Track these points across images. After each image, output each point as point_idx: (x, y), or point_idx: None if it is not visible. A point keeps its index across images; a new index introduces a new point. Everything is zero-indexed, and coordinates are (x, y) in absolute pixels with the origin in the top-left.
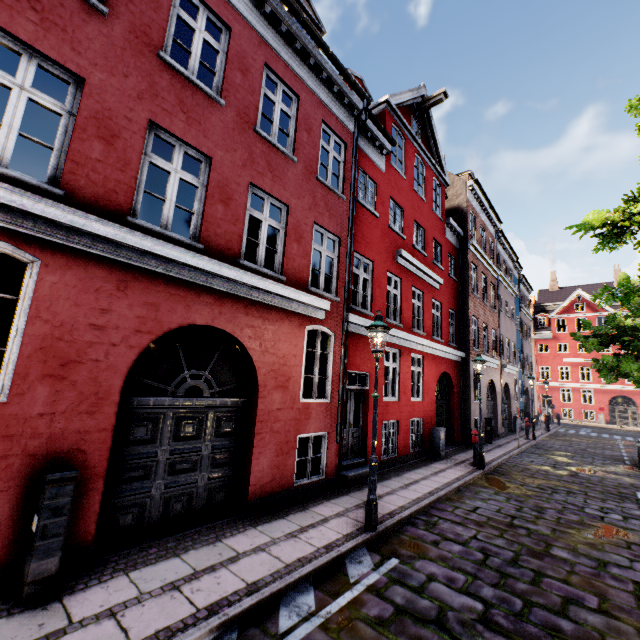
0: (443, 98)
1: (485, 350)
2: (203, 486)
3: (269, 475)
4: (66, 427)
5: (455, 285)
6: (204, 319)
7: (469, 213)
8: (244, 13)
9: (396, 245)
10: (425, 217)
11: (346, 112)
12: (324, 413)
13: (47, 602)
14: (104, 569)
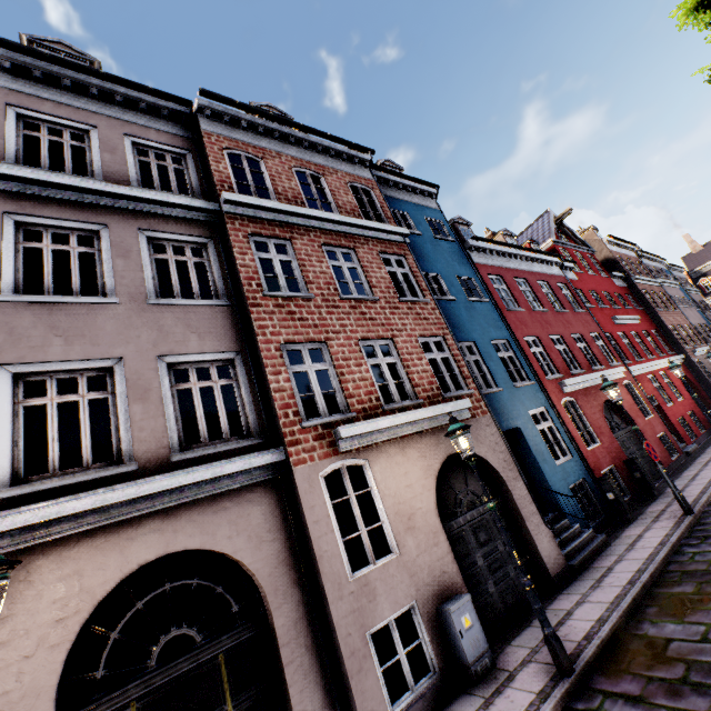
0: (570, 212)
1: (691, 344)
2: (645, 467)
3: (662, 456)
4: (613, 448)
5: (642, 312)
6: (603, 398)
7: (617, 259)
8: (522, 268)
9: (608, 314)
10: (602, 284)
11: (555, 268)
12: (656, 422)
13: (661, 494)
14: (657, 490)
